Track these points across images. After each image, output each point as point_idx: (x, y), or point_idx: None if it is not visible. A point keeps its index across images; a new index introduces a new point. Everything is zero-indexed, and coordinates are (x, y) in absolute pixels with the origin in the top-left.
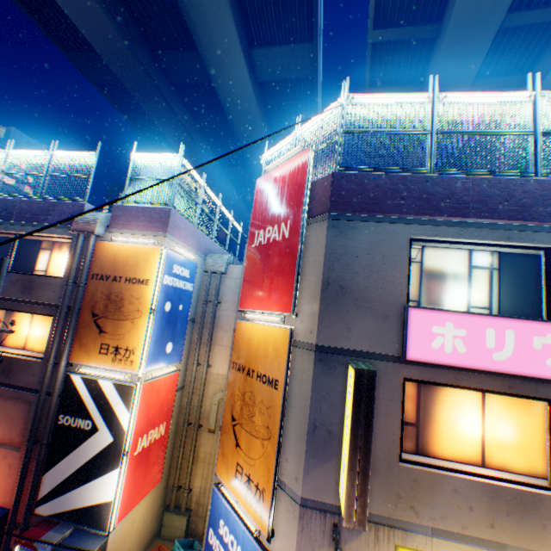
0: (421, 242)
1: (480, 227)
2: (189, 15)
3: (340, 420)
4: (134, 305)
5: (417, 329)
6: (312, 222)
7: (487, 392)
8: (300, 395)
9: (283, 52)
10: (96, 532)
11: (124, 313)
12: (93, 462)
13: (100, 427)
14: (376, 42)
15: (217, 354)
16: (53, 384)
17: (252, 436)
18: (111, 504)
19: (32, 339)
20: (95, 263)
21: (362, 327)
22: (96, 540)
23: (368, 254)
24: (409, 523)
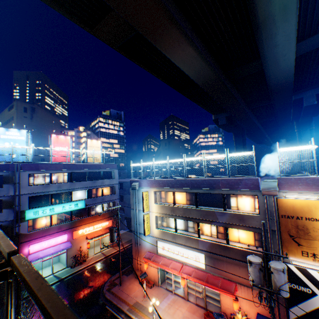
0: None
1: None
2: (263, 52)
3: None
4: (316, 232)
5: None
6: None
7: None
8: None
9: None
10: None
11: (310, 236)
12: (318, 310)
13: (316, 293)
14: None
15: None
16: None
17: None
18: None
19: (239, 238)
20: (279, 209)
21: None
22: None
23: None
24: None
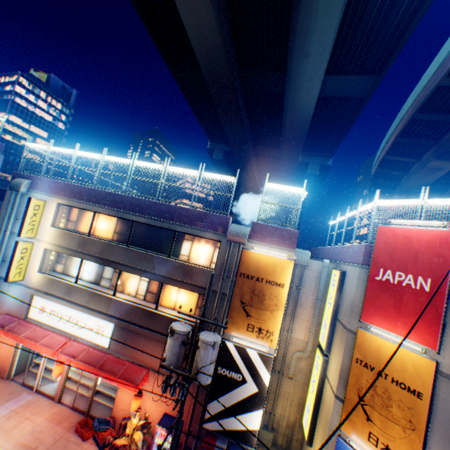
0: None
1: None
2: (293, 56)
3: None
4: (272, 300)
5: None
6: None
7: None
8: (443, 409)
9: (351, 80)
10: (244, 445)
11: (264, 305)
12: (243, 402)
13: (247, 380)
14: (443, 85)
15: (296, 324)
16: None
17: (388, 420)
18: (256, 431)
19: (179, 303)
20: (242, 265)
21: None
22: None
23: None
24: None
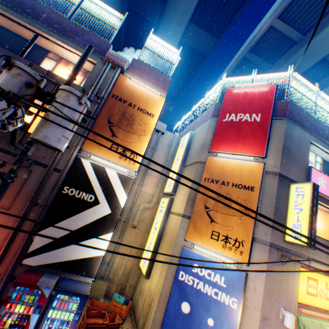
0: (310, 144)
1: (328, 146)
2: None
3: (285, 208)
4: (141, 126)
5: (313, 176)
6: (273, 118)
7: (325, 207)
8: (266, 195)
9: (203, 35)
10: (80, 280)
11: (133, 129)
12: (90, 226)
13: (101, 201)
14: (246, 58)
15: (147, 180)
16: (58, 162)
17: (228, 216)
18: (101, 258)
19: None
20: (116, 88)
21: (294, 170)
22: (85, 284)
23: (298, 141)
24: (305, 256)
